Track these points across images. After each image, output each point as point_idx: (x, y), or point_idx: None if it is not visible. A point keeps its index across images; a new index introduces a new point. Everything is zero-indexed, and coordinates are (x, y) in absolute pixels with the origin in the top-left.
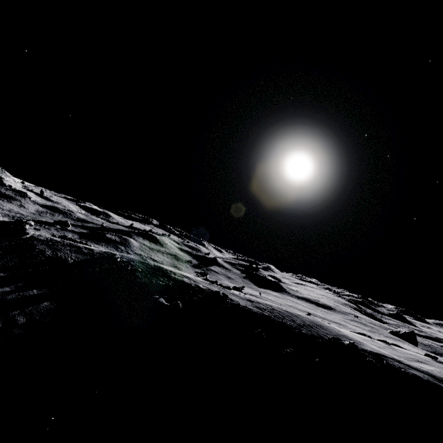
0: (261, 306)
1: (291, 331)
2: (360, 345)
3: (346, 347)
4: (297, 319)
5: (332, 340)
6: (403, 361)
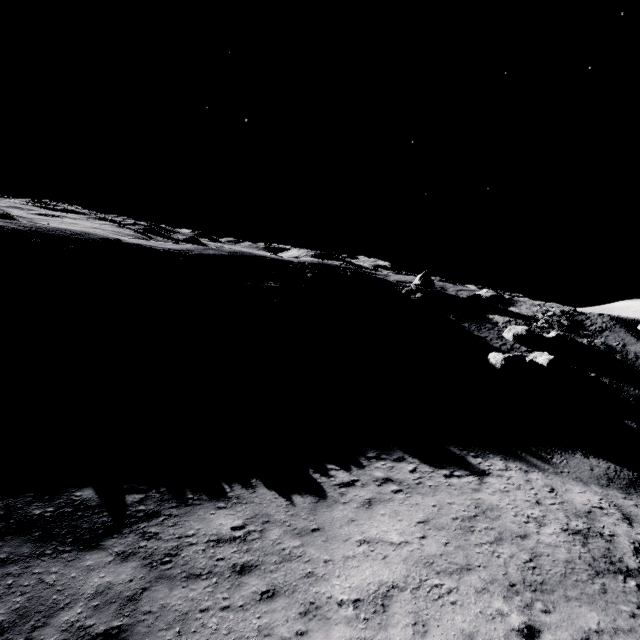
0: (26, 226)
1: (65, 238)
2: (124, 241)
3: (113, 241)
4: (69, 231)
5: (102, 240)
6: (153, 245)
